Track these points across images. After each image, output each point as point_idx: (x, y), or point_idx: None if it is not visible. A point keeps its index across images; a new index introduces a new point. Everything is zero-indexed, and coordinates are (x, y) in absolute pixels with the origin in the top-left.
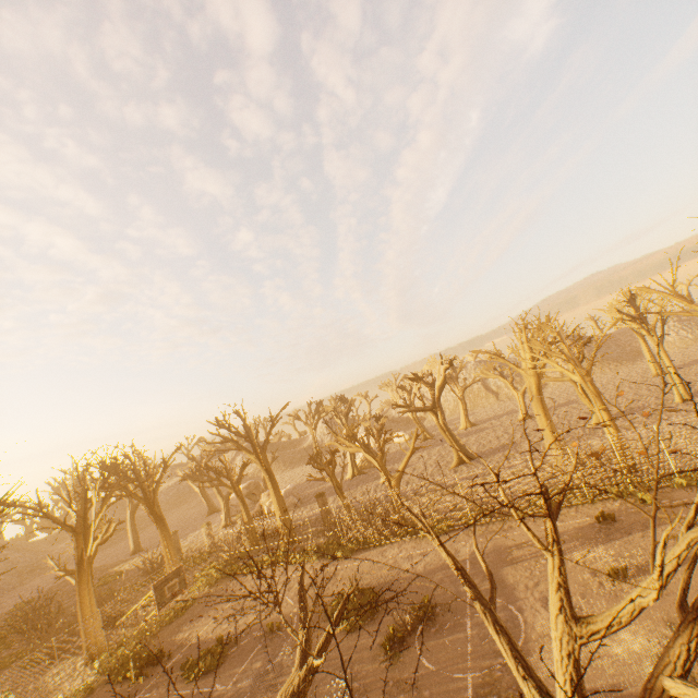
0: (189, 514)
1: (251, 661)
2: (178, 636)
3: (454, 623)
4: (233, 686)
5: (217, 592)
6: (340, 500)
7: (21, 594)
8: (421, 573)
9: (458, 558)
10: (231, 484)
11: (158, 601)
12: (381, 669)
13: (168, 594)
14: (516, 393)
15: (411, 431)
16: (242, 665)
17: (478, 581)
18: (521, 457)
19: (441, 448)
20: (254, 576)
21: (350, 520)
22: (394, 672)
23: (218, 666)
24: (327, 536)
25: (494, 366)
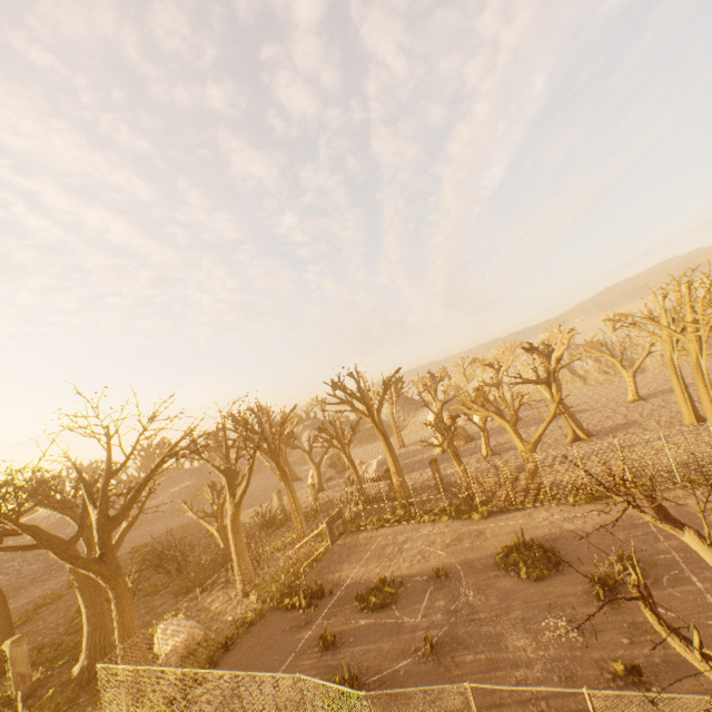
0: (267, 482)
1: (430, 600)
2: (327, 577)
3: (672, 577)
4: (424, 619)
5: (347, 544)
6: (458, 466)
7: (131, 540)
8: (593, 533)
9: (635, 521)
10: (341, 447)
11: (330, 537)
12: (602, 612)
13: (336, 533)
14: (625, 373)
15: (553, 395)
16: (422, 603)
17: (678, 542)
18: (655, 434)
19: (538, 428)
20: (382, 532)
21: (469, 487)
22: (621, 616)
23: (393, 602)
24: (457, 497)
25: (601, 344)
